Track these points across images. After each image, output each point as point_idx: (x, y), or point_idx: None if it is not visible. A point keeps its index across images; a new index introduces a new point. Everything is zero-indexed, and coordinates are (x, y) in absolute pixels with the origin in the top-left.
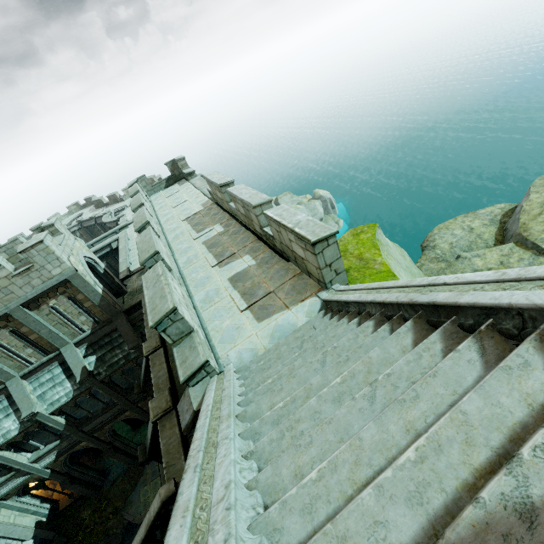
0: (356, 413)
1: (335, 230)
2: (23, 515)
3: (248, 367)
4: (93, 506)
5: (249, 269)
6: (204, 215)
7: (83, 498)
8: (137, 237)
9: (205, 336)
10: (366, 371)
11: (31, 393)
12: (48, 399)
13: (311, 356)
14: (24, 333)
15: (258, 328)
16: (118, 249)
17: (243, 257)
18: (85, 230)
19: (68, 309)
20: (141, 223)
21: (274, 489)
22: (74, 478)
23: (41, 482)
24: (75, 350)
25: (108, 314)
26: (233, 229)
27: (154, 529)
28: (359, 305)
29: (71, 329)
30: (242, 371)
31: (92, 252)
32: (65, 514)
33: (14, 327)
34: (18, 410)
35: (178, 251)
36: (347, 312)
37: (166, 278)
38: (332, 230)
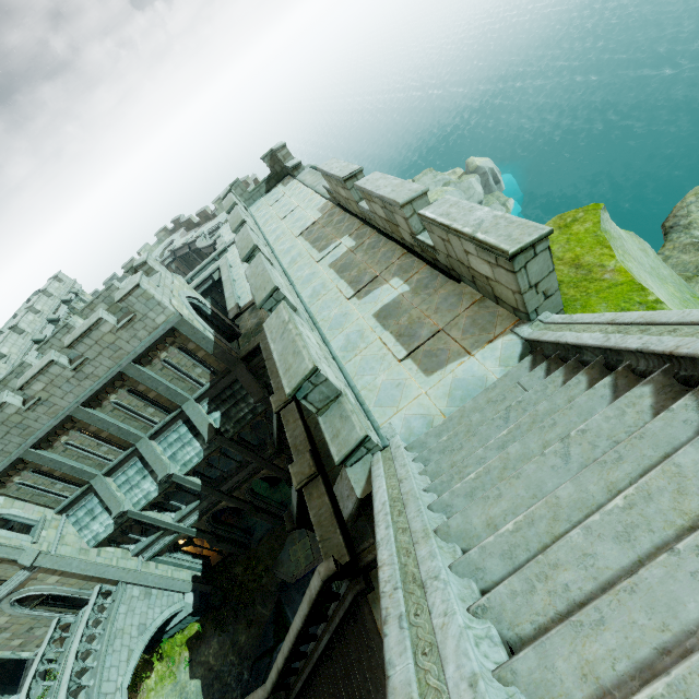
0: (686, 580)
1: (547, 230)
2: (179, 570)
3: (424, 442)
4: (243, 563)
5: (401, 298)
6: (324, 225)
7: (232, 555)
8: (246, 269)
9: (355, 397)
10: (675, 491)
11: (162, 455)
12: (180, 460)
13: (535, 440)
14: (142, 392)
15: (428, 384)
16: (221, 281)
17: (390, 281)
18: (180, 261)
19: (181, 362)
20: (248, 250)
21: (547, 691)
22: (220, 537)
23: (189, 540)
24: (197, 407)
25: (225, 364)
26: (368, 240)
27: (316, 605)
28: (607, 353)
29: (189, 383)
30: (416, 447)
31: (194, 290)
32: (217, 570)
33: (130, 386)
34: (153, 471)
35: (298, 280)
36: (578, 362)
37: (295, 326)
38: (543, 230)
